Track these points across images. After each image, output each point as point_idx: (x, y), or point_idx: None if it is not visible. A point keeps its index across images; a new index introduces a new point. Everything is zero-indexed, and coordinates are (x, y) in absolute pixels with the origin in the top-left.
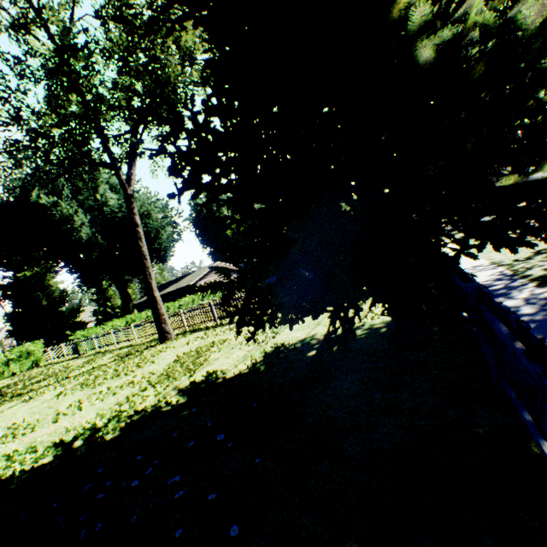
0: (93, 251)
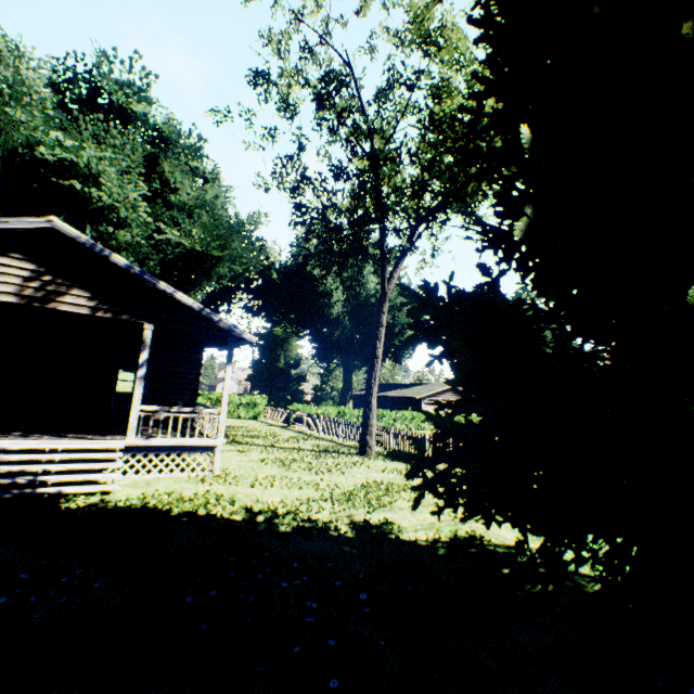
0: (336, 329)
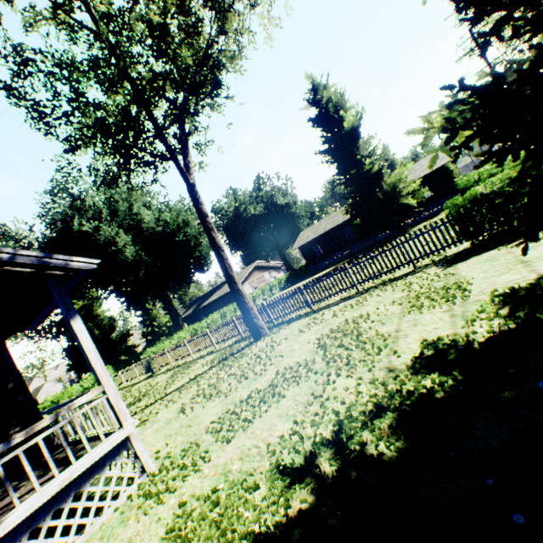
0: (139, 270)
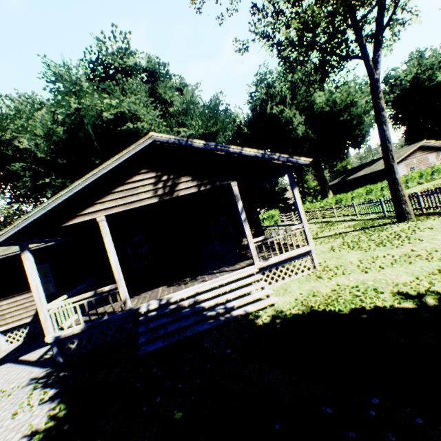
0: (304, 145)
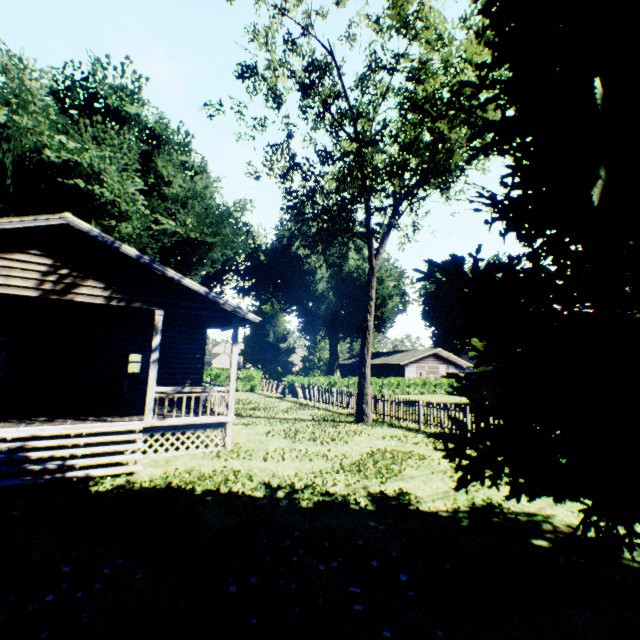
0: (322, 304)
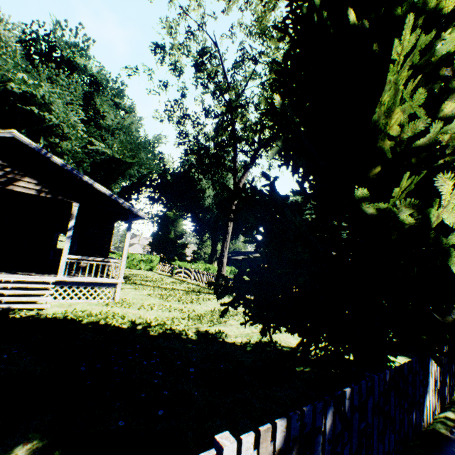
0: (207, 214)
